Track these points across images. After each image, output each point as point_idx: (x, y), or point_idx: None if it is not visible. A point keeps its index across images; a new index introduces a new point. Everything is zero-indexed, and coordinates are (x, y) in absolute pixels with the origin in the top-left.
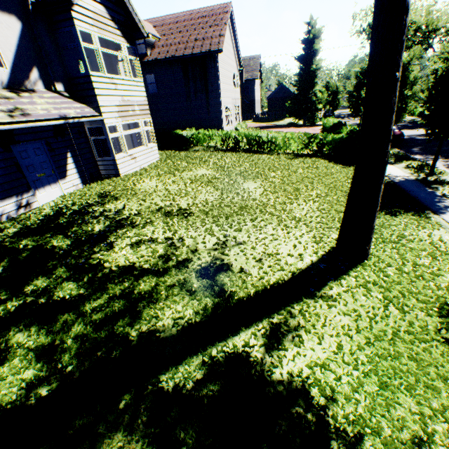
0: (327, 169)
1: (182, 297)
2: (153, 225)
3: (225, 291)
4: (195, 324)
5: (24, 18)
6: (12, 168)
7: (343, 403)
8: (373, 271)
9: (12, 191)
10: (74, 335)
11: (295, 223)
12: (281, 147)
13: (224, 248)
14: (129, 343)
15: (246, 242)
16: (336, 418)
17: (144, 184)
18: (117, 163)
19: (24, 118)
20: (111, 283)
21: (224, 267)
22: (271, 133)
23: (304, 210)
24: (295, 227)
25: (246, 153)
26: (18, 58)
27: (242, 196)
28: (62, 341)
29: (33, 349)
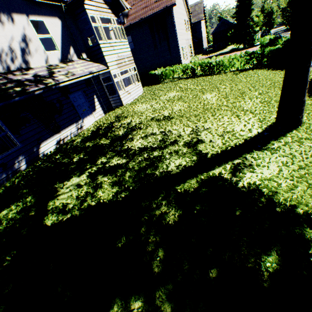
0: (266, 75)
1: (178, 156)
2: (151, 127)
3: (202, 151)
4: (188, 167)
5: (61, 18)
6: (71, 107)
7: (283, 194)
8: (305, 132)
9: (73, 120)
10: (128, 175)
11: (243, 113)
12: (227, 67)
13: (197, 132)
14: (156, 176)
15: (211, 128)
16: (278, 199)
17: (138, 107)
18: (121, 97)
19: (74, 77)
20: (138, 155)
21: (199, 141)
22: (219, 58)
23: (249, 105)
24: (243, 115)
25: (201, 77)
26: (63, 43)
27: (203, 103)
28: (123, 178)
29: (112, 182)
